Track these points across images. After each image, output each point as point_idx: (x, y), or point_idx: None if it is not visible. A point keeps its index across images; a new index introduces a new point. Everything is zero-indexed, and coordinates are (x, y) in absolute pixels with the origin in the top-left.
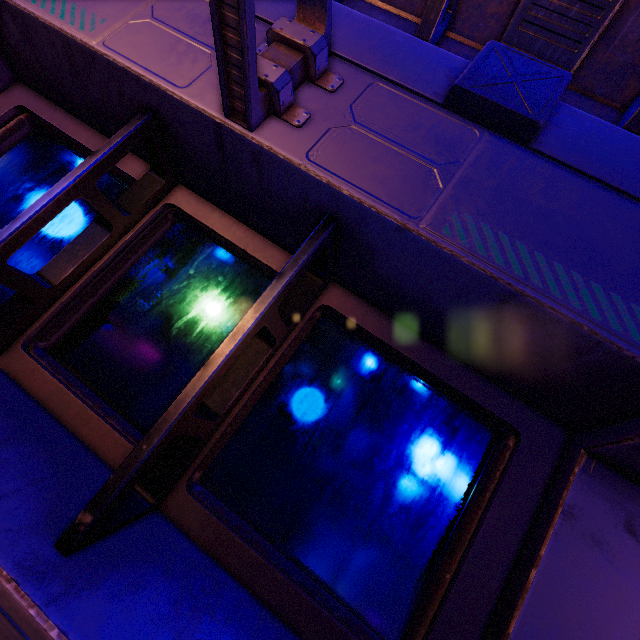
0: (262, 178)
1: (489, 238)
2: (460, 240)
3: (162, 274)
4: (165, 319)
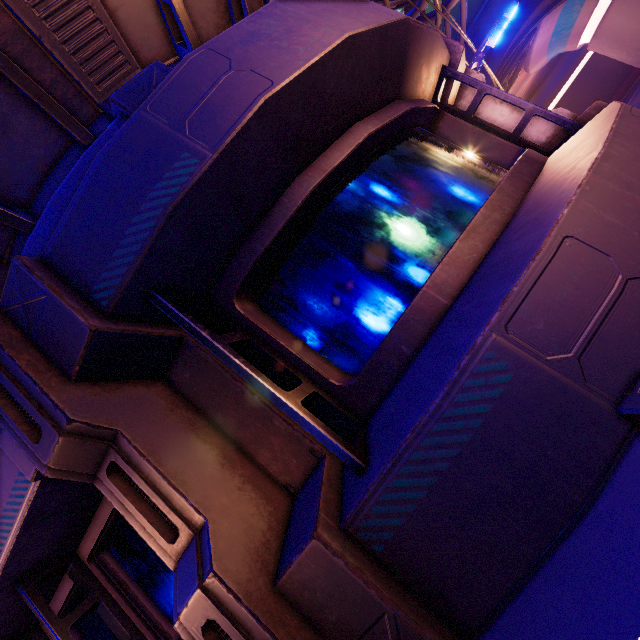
0: (5, 612)
1: (1, 532)
2: (3, 546)
3: (95, 634)
4: (116, 637)
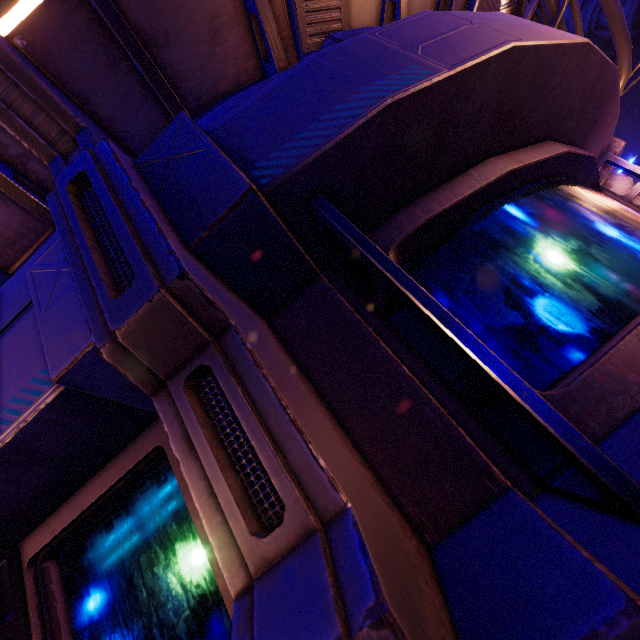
0: None
1: None
2: None
3: None
4: None
